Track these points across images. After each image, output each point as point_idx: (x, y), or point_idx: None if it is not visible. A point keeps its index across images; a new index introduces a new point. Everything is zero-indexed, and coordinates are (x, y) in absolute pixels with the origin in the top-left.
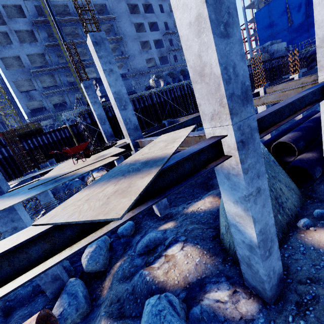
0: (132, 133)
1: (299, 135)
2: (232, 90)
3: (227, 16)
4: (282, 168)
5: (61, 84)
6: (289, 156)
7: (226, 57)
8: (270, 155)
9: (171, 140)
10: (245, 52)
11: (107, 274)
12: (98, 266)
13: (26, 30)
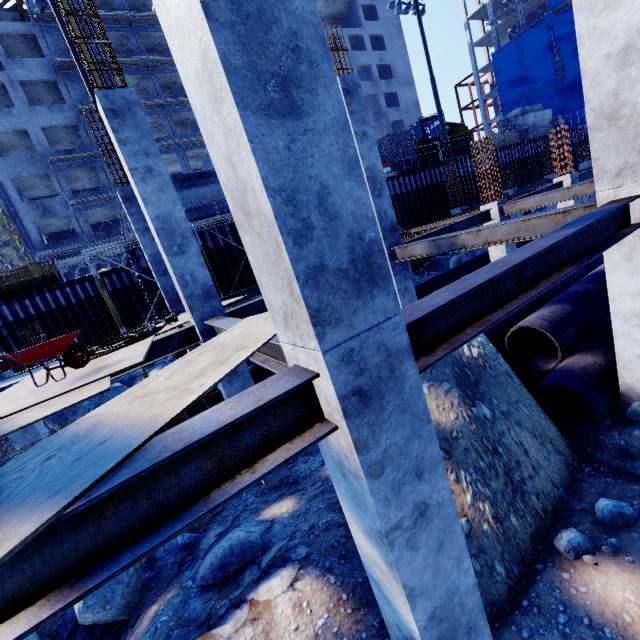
0: (199, 306)
1: (566, 314)
2: (319, 259)
3: (291, 58)
4: (530, 386)
5: (109, 185)
6: (547, 356)
7: (292, 171)
8: (499, 358)
9: (228, 353)
10: (476, 127)
11: (128, 631)
12: (111, 611)
13: (43, 80)
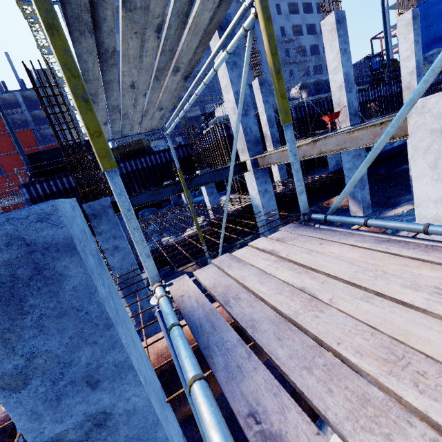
0: (352, 119)
1: None
2: None
3: None
4: None
5: None
6: None
7: None
8: None
9: None
10: None
11: None
12: None
13: None
